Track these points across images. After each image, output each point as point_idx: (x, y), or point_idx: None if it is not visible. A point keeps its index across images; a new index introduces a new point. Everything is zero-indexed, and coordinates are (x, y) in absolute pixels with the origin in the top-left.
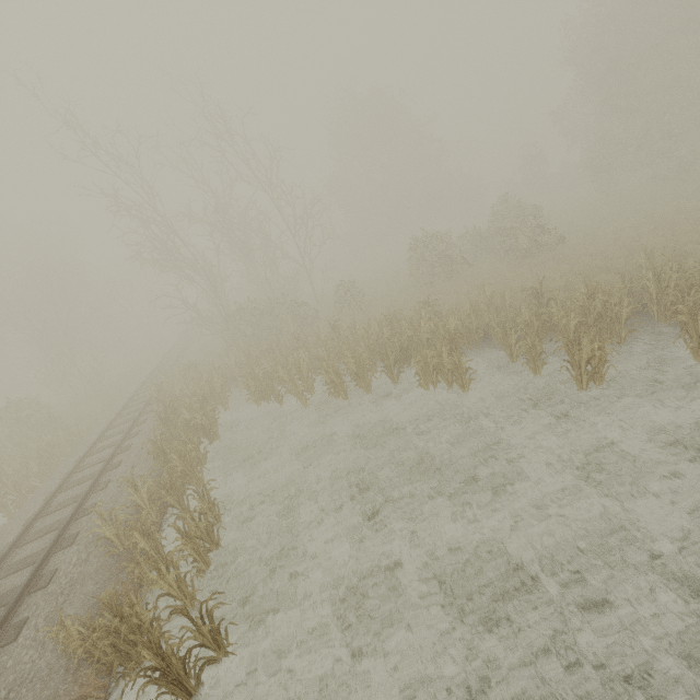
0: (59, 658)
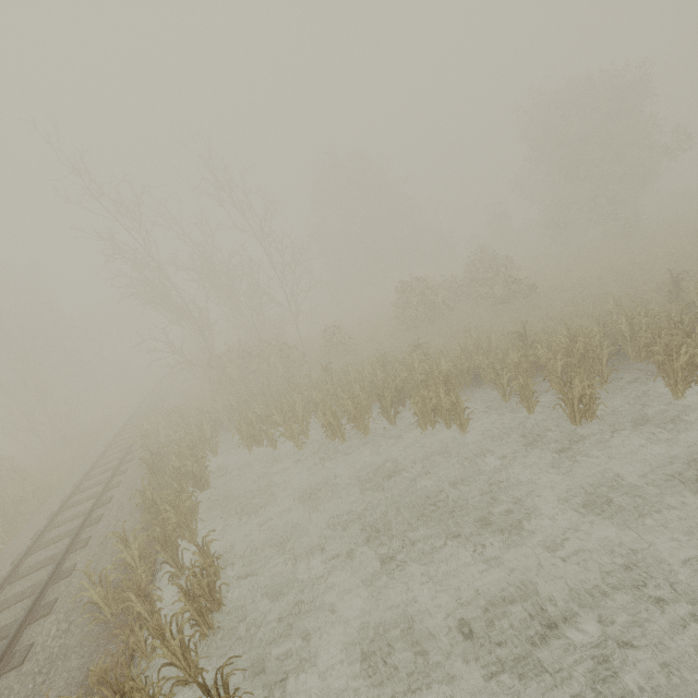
0: None
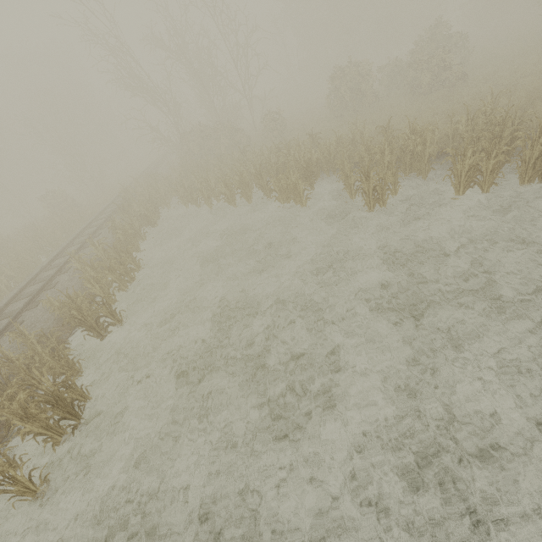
0: (52, 315)
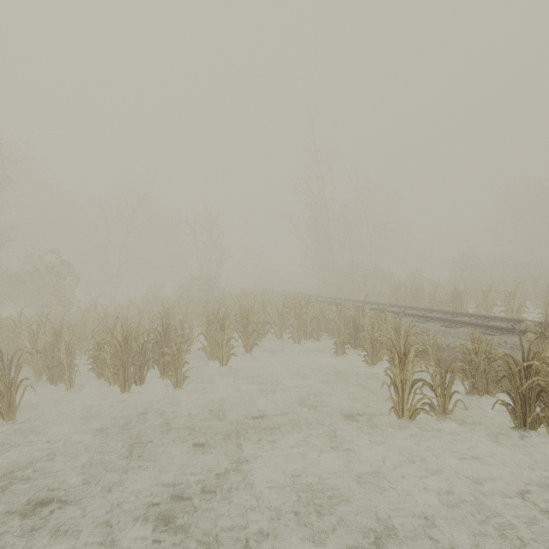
0: None
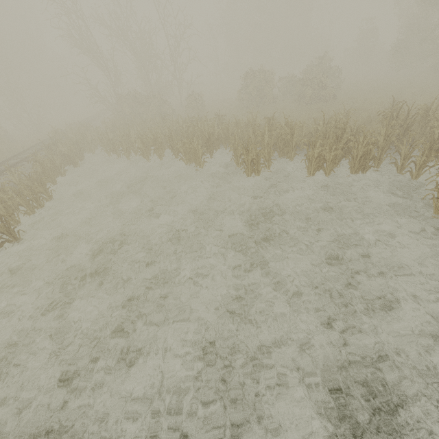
0: None
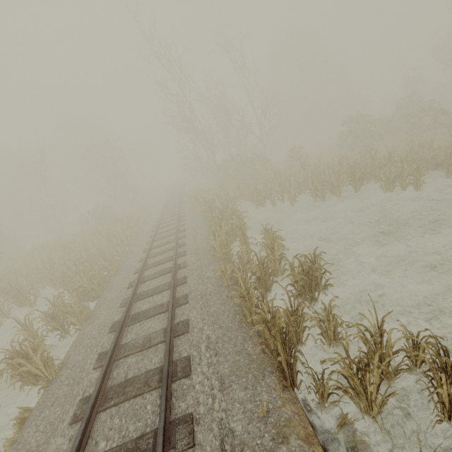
0: (220, 287)
